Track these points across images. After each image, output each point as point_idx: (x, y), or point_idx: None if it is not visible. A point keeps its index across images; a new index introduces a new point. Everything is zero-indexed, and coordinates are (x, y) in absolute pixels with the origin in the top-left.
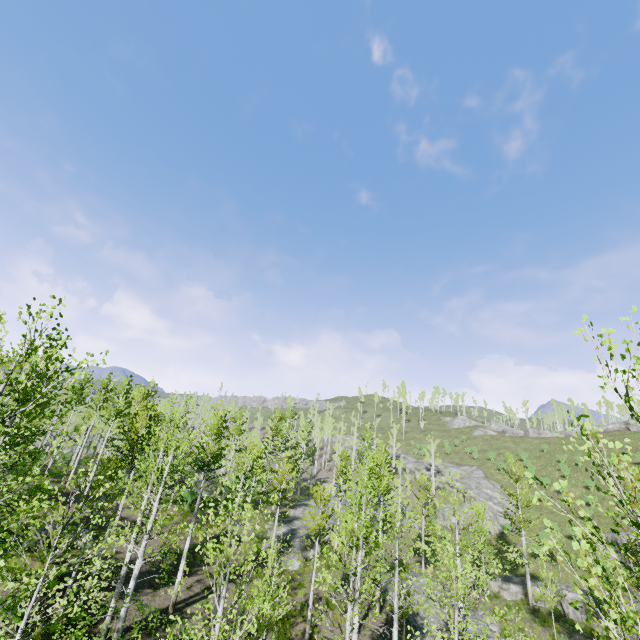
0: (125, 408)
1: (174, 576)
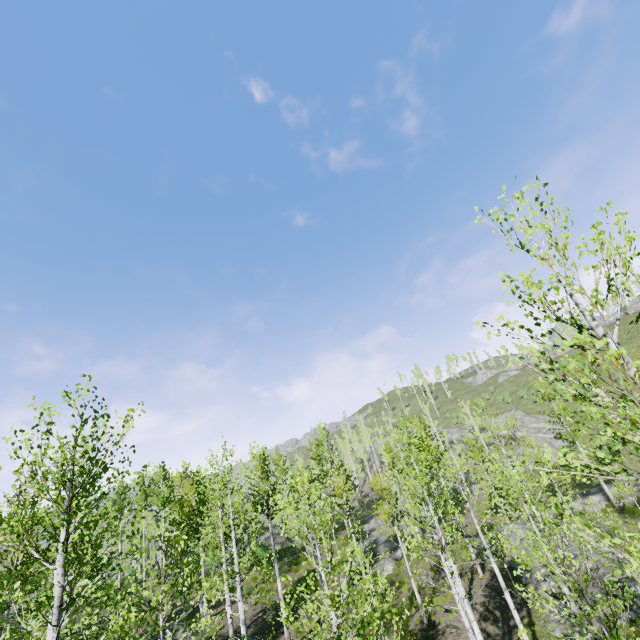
0: (169, 494)
1: (280, 627)
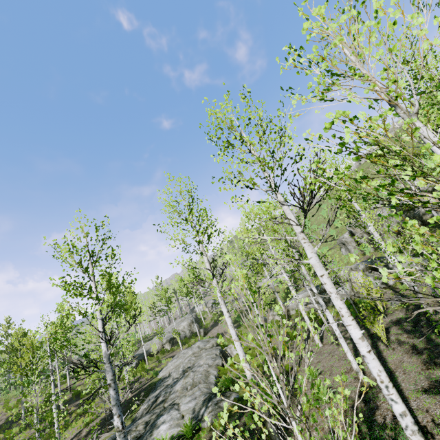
0: None
1: None
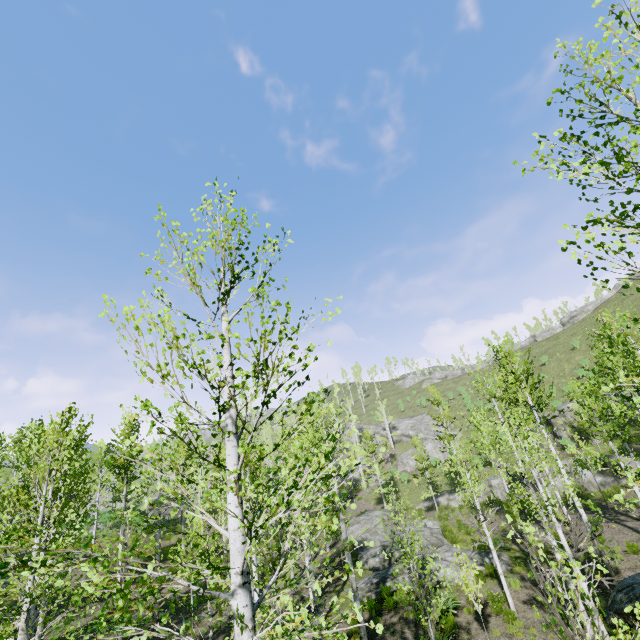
0: None
1: None
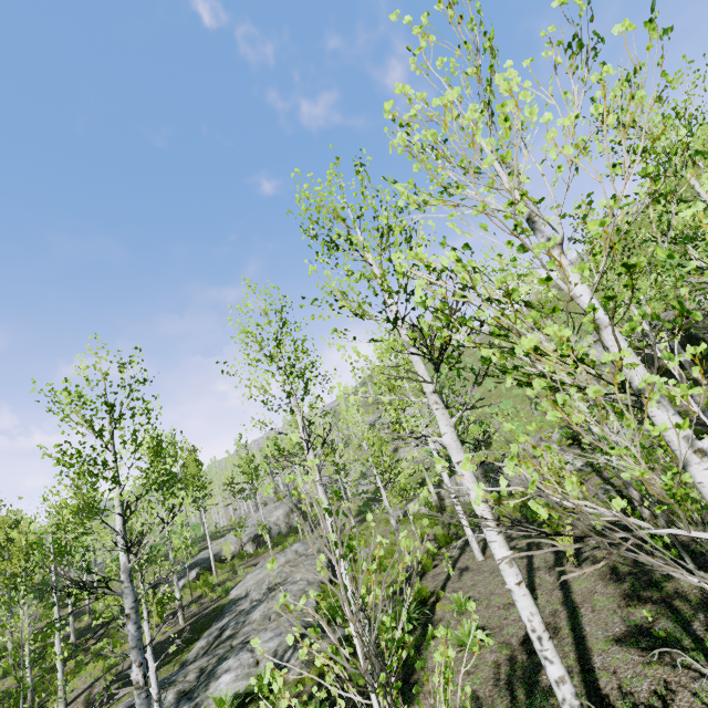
0: None
1: None
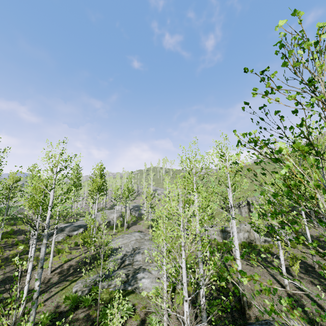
0: None
1: None
